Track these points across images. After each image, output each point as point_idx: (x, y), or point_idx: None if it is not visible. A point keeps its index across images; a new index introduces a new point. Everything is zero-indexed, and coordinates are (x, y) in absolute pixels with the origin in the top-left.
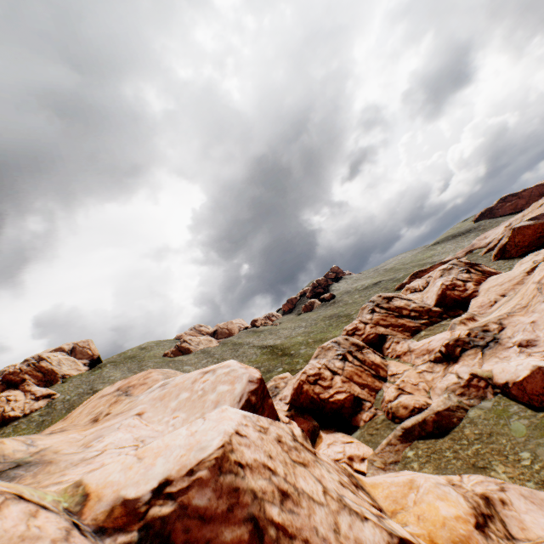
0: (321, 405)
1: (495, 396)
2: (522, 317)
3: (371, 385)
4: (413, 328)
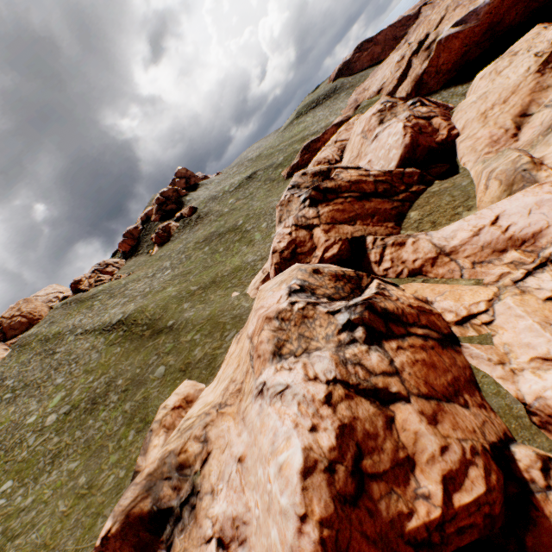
0: None
1: None
2: None
3: (460, 374)
4: (394, 212)
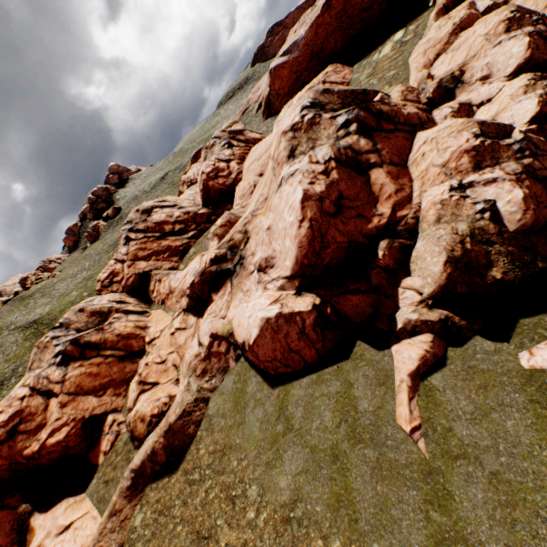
0: (34, 465)
1: (238, 362)
2: (263, 218)
3: (120, 377)
4: (182, 248)
